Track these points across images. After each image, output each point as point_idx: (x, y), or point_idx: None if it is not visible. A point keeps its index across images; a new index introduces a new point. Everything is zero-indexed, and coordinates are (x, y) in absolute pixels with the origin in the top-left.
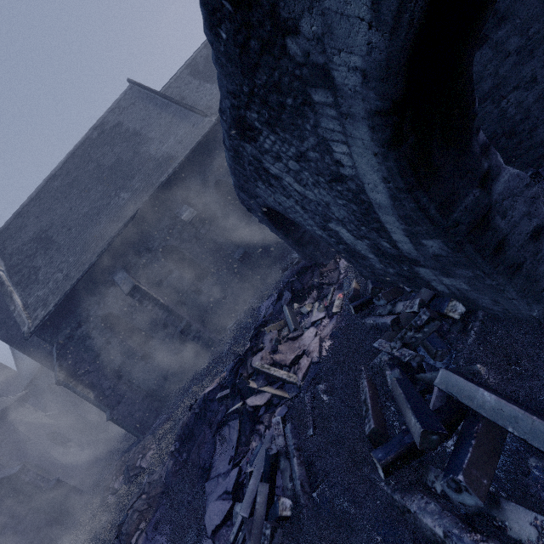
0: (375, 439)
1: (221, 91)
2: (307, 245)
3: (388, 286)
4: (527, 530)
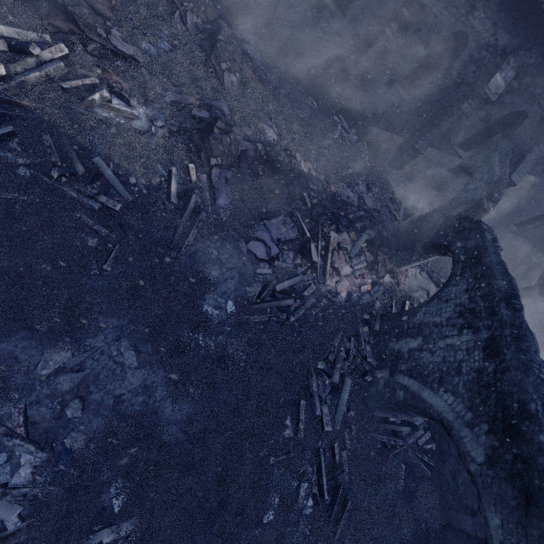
0: (327, 360)
1: (517, 357)
2: (410, 255)
3: (376, 335)
4: (325, 411)
